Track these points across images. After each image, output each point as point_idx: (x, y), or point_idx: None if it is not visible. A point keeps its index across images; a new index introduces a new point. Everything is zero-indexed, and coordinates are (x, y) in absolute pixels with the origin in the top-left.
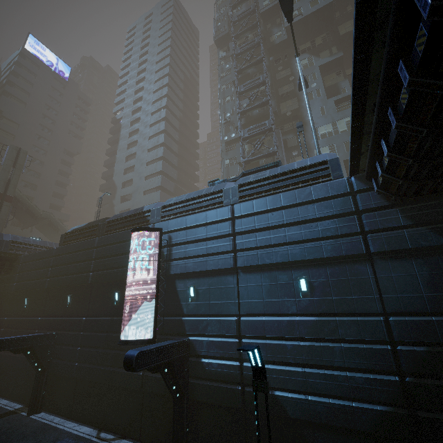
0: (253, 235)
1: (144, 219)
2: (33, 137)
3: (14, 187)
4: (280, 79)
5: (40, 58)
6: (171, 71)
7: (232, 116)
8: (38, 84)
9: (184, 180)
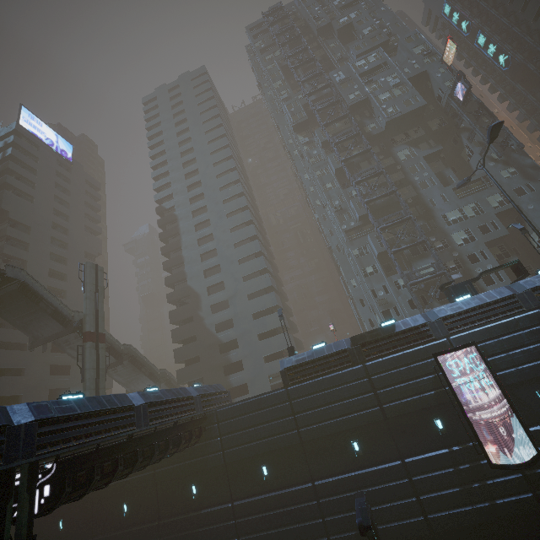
0: None
1: (423, 335)
2: (48, 242)
3: (102, 319)
4: (386, 168)
5: (38, 136)
6: (232, 153)
7: (342, 204)
8: (41, 170)
9: (275, 273)
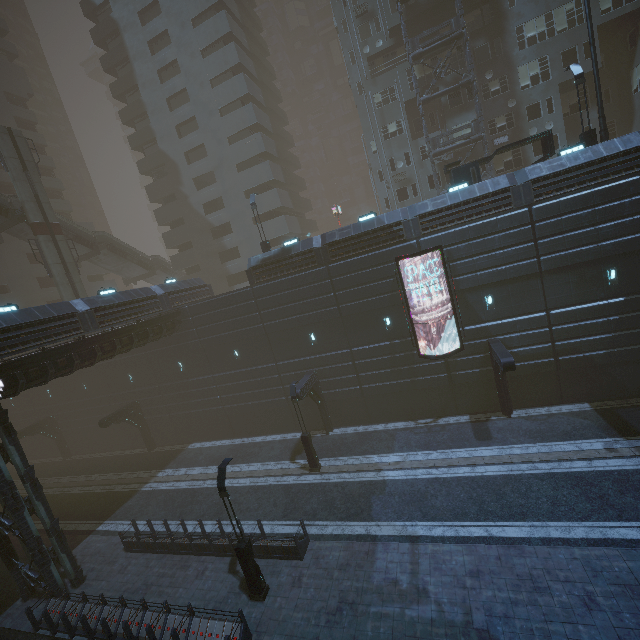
0: (561, 238)
1: (394, 235)
2: None
3: (48, 206)
4: None
5: None
6: None
7: None
8: None
9: (278, 129)
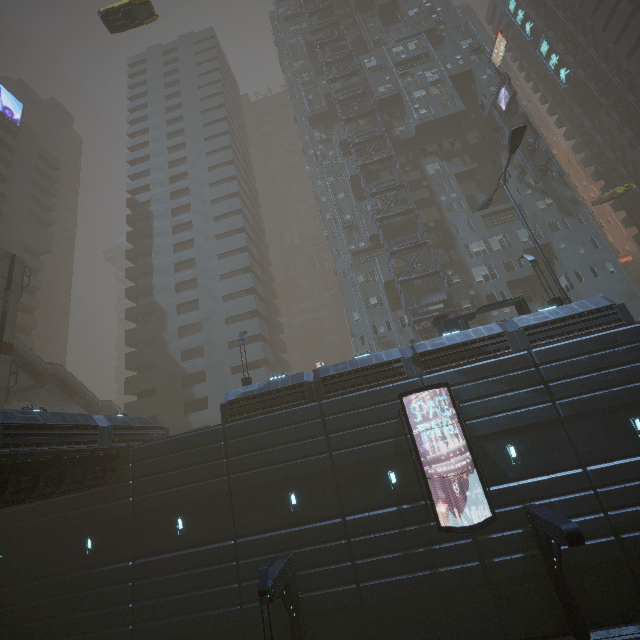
0: (570, 382)
1: (394, 372)
2: None
3: (12, 325)
4: (410, 182)
5: None
6: (232, 142)
7: (354, 219)
8: None
9: (269, 298)
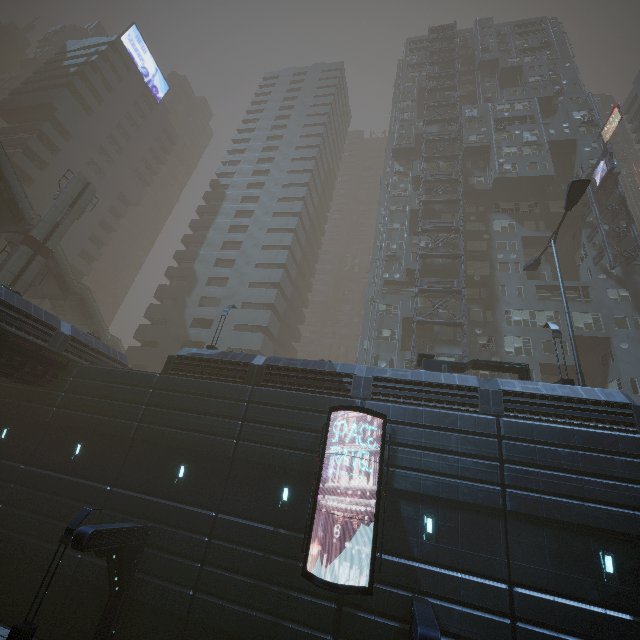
0: (534, 472)
1: (340, 386)
2: (85, 161)
3: (59, 236)
4: (471, 232)
5: (135, 60)
6: (318, 156)
7: (399, 250)
8: (119, 92)
9: (295, 302)
